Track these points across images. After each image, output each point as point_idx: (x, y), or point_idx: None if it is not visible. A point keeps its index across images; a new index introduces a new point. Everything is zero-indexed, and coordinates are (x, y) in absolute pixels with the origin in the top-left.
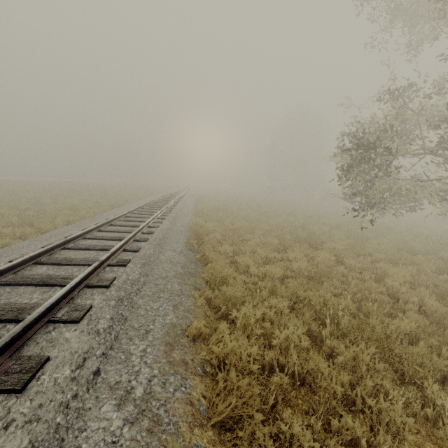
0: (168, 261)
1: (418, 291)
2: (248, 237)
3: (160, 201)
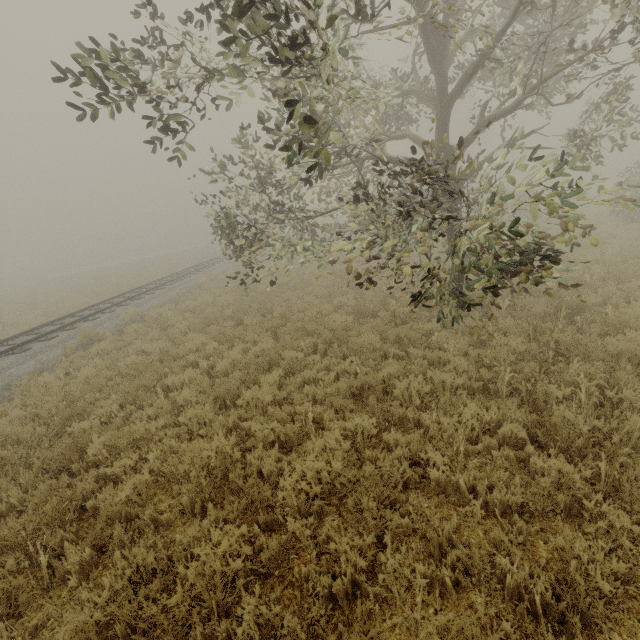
0: (7, 375)
1: (230, 377)
2: (173, 322)
3: (174, 277)
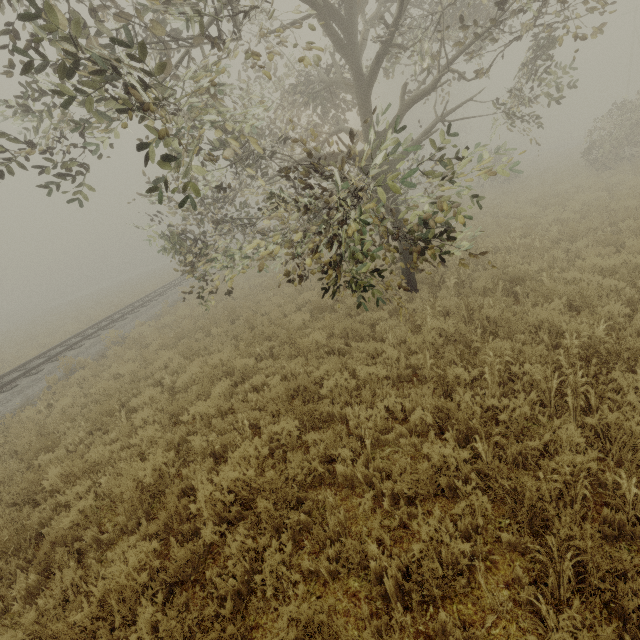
0: None
1: (189, 392)
2: (150, 340)
3: (160, 291)
